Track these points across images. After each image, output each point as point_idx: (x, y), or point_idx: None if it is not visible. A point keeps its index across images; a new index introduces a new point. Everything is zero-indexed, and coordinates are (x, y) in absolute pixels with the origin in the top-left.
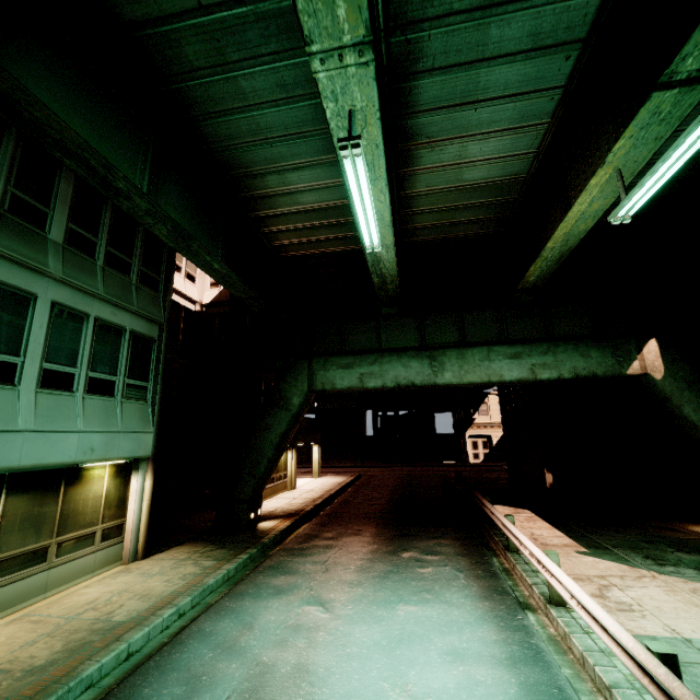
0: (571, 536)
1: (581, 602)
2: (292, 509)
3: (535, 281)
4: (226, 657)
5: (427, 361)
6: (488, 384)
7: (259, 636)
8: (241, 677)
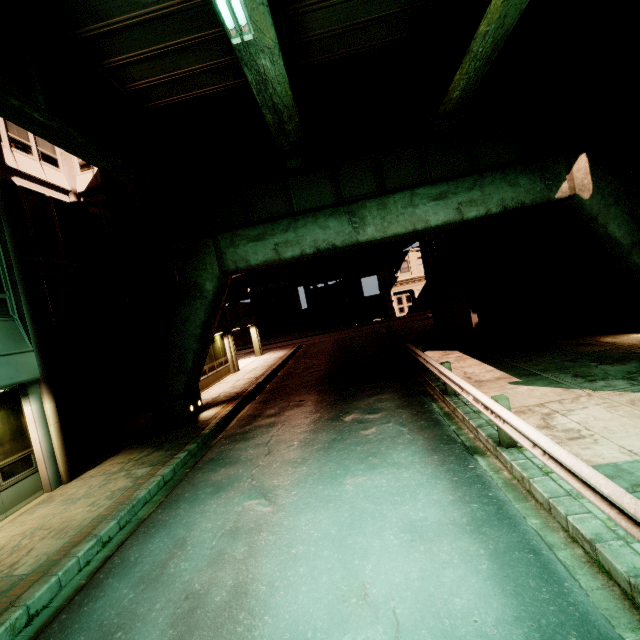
0: (501, 368)
1: (552, 454)
2: (235, 392)
3: (459, 98)
4: (150, 595)
5: (345, 218)
6: (413, 234)
7: (192, 554)
8: (164, 623)
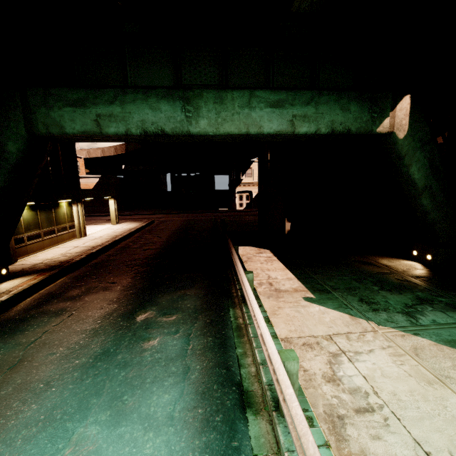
0: (300, 278)
1: None
2: (61, 260)
3: None
4: None
5: (179, 103)
6: (246, 138)
7: None
8: None
